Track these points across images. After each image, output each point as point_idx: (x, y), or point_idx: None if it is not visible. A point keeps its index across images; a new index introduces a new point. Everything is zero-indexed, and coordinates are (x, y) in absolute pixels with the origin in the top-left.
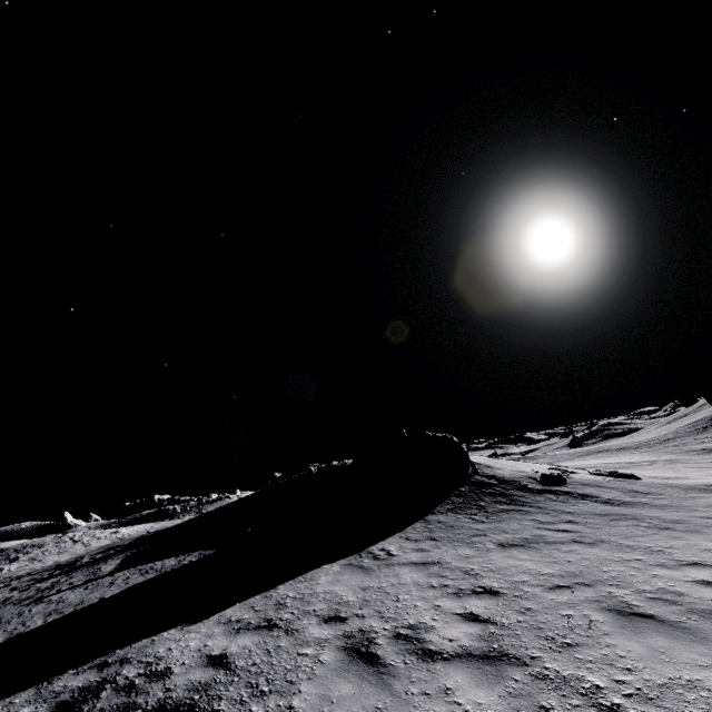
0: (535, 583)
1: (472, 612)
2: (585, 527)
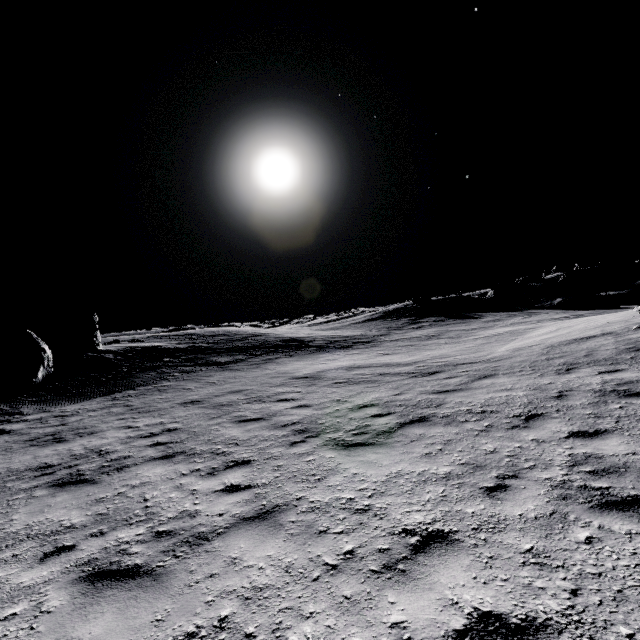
0: None
1: None
2: None
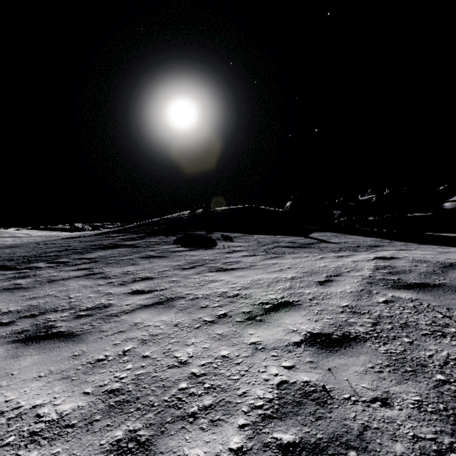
0: None
1: None
2: None
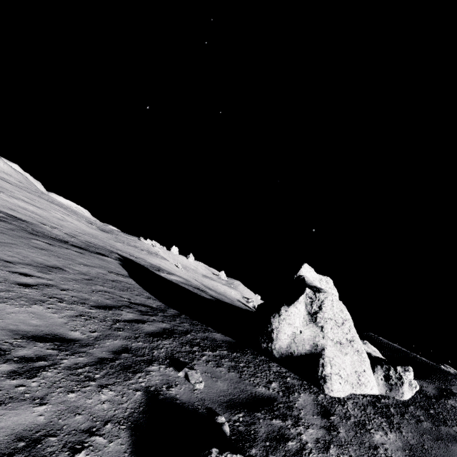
0: (23, 247)
1: (39, 245)
2: (5, 276)
